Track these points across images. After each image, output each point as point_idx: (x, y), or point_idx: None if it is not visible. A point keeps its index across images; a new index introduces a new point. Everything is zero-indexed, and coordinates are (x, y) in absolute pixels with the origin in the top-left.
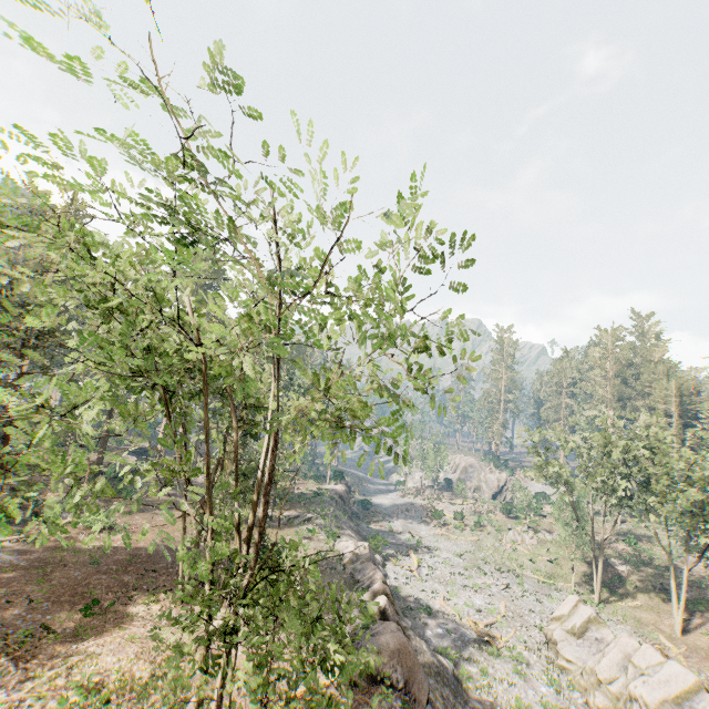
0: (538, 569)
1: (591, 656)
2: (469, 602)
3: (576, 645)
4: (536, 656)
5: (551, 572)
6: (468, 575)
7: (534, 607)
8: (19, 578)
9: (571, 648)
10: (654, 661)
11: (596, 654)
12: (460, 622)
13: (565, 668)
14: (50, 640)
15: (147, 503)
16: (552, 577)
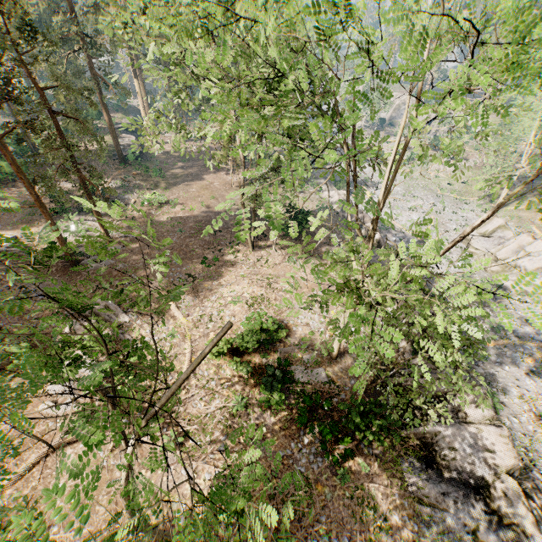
0: (453, 190)
1: (492, 246)
2: (411, 220)
3: (483, 240)
4: (454, 247)
5: (462, 190)
6: (405, 200)
7: (452, 217)
8: (143, 247)
9: (479, 243)
10: (539, 249)
11: (496, 245)
12: (405, 232)
13: (472, 253)
14: (199, 282)
15: (172, 177)
16: (463, 194)
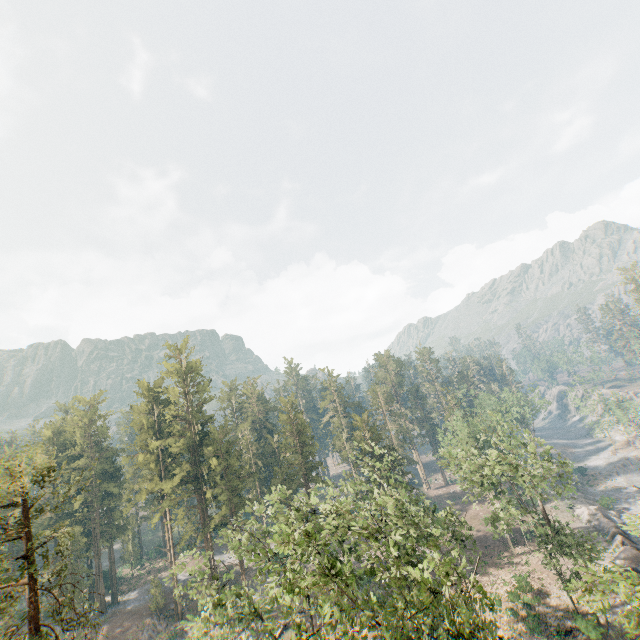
0: None
1: None
2: None
3: None
4: None
5: None
6: None
7: None
8: (441, 558)
9: None
10: None
11: None
12: None
13: None
14: (480, 575)
15: None
16: None
